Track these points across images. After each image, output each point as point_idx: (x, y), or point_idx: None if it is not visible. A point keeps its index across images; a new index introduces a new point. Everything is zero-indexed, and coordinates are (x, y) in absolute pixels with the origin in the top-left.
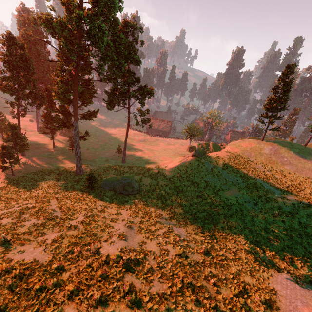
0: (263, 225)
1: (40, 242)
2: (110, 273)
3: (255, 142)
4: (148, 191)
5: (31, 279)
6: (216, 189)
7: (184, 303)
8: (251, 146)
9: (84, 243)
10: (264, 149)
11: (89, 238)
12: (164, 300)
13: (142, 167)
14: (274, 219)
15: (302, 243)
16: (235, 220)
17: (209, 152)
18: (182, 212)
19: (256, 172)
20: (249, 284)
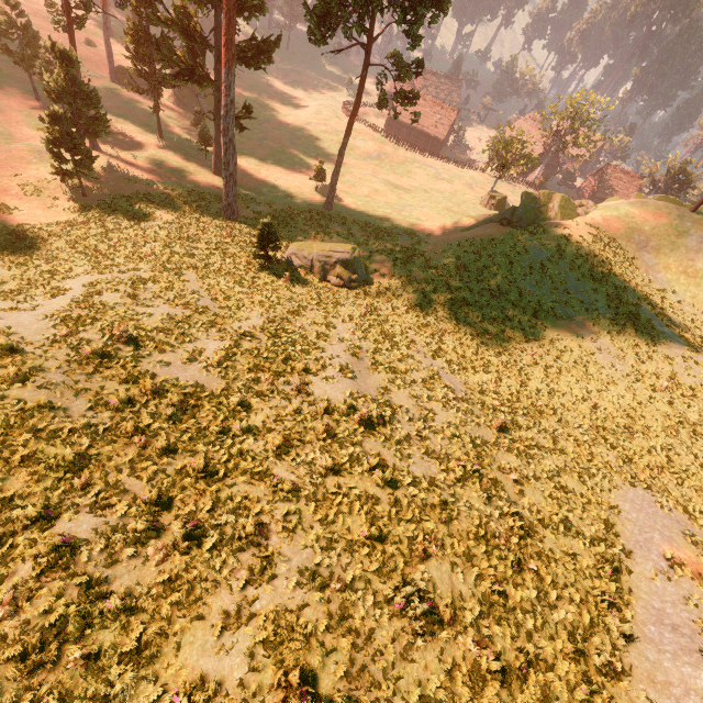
0: (626, 402)
1: (193, 352)
2: (339, 431)
3: (672, 213)
4: (386, 289)
5: (200, 413)
6: (540, 311)
7: (467, 499)
8: (659, 222)
9: (276, 370)
10: (687, 237)
11: (283, 362)
12: (437, 489)
13: (372, 228)
14: (652, 395)
15: (694, 449)
16: (567, 382)
17: (546, 219)
18: (458, 347)
19: (645, 290)
20: (575, 492)
